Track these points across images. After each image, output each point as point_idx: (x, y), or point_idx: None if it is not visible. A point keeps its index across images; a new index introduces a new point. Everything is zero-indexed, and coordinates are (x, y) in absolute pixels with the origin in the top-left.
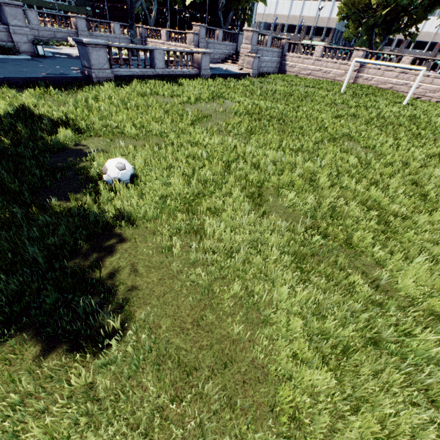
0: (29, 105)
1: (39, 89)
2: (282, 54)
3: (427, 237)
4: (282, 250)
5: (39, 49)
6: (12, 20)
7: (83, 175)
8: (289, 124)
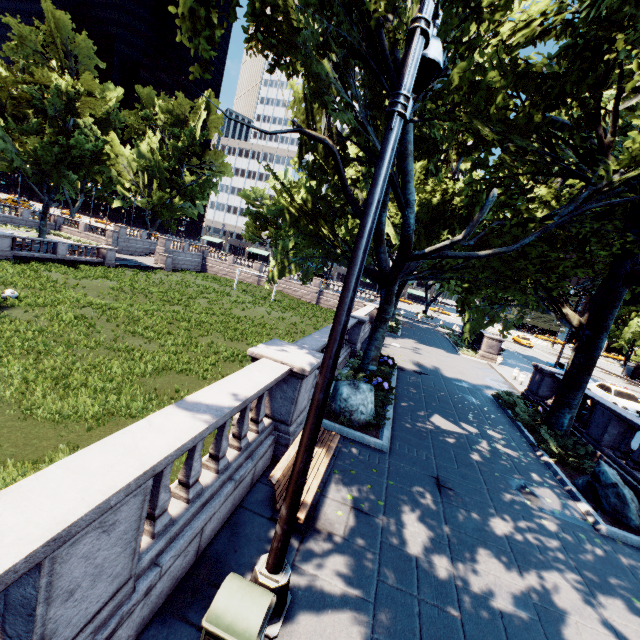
0: None
1: None
2: (204, 257)
3: (148, 325)
4: (73, 315)
5: None
6: None
7: None
8: (149, 298)
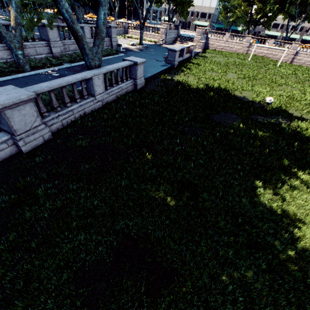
0: (200, 83)
1: (170, 74)
2: (207, 37)
3: None
4: None
5: (120, 49)
6: (113, 35)
7: (256, 103)
8: (259, 81)
